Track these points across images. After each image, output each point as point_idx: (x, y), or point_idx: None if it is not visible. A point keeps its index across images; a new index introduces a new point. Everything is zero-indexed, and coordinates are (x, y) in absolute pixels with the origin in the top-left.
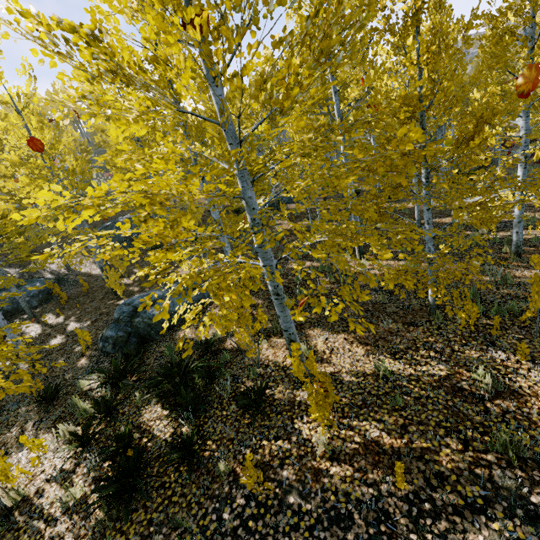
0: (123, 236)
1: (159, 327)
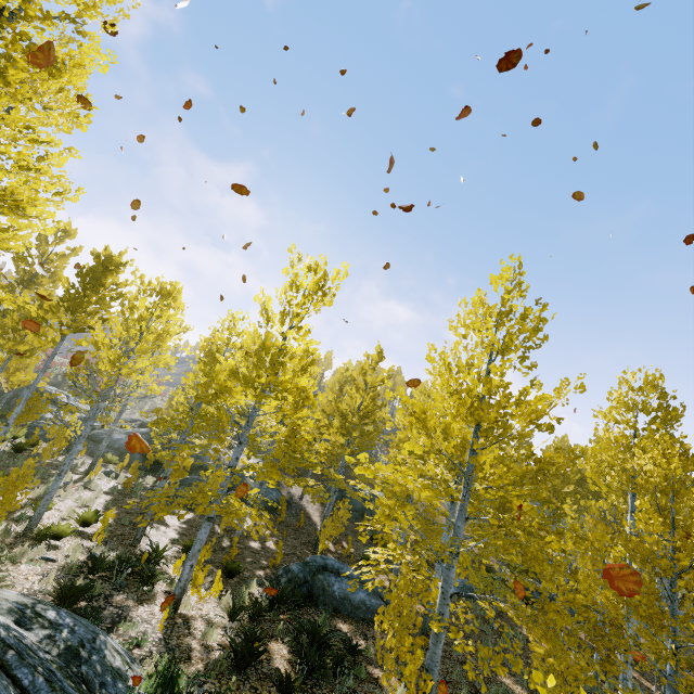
0: (358, 506)
1: (328, 599)
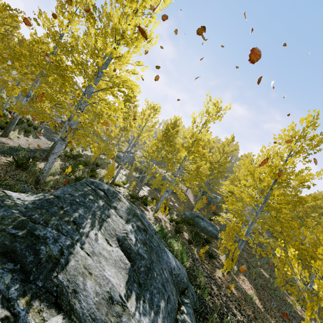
0: (209, 199)
1: (199, 226)
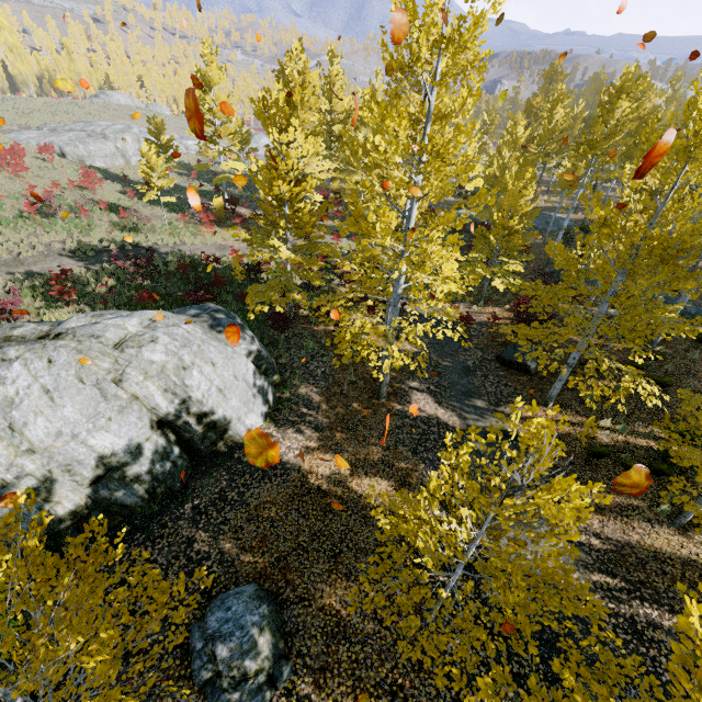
0: None
1: None
